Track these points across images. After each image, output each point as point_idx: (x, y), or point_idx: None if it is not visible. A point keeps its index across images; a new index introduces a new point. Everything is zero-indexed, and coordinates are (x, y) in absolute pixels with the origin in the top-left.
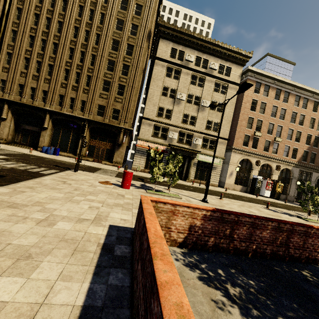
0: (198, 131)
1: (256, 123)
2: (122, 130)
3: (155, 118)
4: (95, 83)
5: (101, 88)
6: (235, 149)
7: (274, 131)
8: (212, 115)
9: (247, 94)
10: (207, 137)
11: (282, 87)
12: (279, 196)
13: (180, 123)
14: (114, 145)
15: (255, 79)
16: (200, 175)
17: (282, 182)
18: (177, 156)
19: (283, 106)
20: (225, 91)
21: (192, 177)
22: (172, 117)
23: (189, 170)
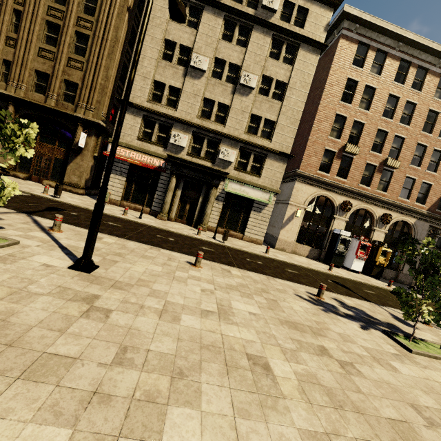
0: (230, 136)
1: (350, 128)
2: (80, 124)
3: (145, 105)
4: (30, 27)
5: (42, 39)
6: (302, 175)
7: (386, 147)
8: (262, 105)
9: (337, 68)
10: (248, 149)
11: (414, 58)
12: (382, 271)
13: (195, 117)
14: (69, 152)
15: (358, 38)
16: (229, 220)
17: (390, 246)
18: (24, 129)
19: (412, 98)
20: (292, 60)
21: (214, 223)
22: (180, 104)
23: (205, 209)
